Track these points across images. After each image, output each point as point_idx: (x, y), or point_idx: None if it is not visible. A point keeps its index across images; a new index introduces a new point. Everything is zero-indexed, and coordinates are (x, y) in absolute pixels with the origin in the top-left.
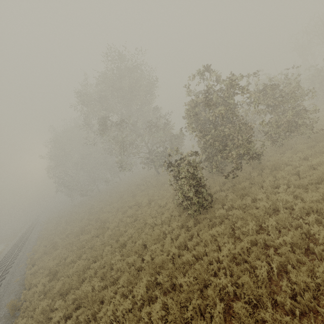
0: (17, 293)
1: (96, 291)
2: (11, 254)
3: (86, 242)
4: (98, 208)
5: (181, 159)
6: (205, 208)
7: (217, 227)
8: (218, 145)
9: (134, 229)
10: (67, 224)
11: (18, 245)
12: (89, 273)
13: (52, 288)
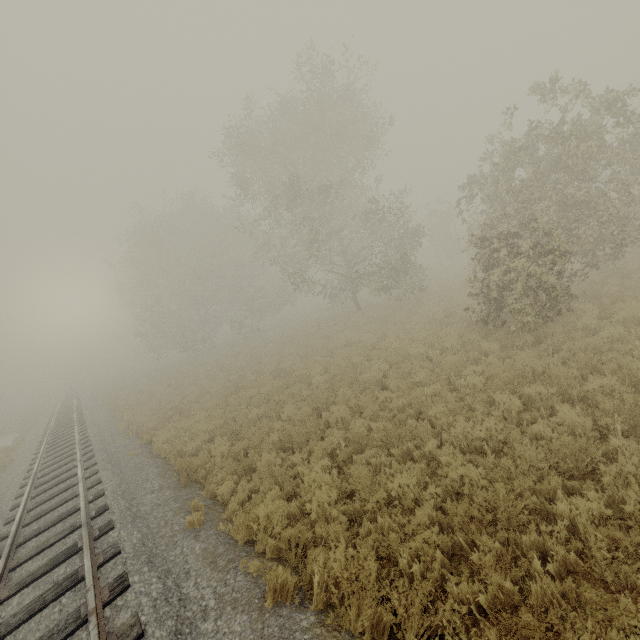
0: (158, 465)
1: (374, 435)
2: (61, 435)
3: (268, 396)
4: (242, 361)
5: (500, 233)
6: (558, 314)
7: (613, 327)
8: (558, 221)
9: (379, 367)
10: (178, 386)
11: (69, 424)
12: (340, 415)
13: (252, 447)
